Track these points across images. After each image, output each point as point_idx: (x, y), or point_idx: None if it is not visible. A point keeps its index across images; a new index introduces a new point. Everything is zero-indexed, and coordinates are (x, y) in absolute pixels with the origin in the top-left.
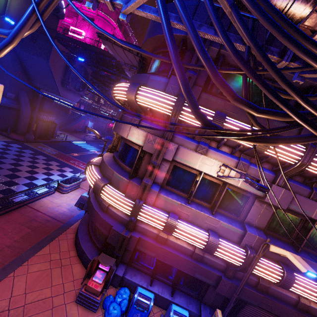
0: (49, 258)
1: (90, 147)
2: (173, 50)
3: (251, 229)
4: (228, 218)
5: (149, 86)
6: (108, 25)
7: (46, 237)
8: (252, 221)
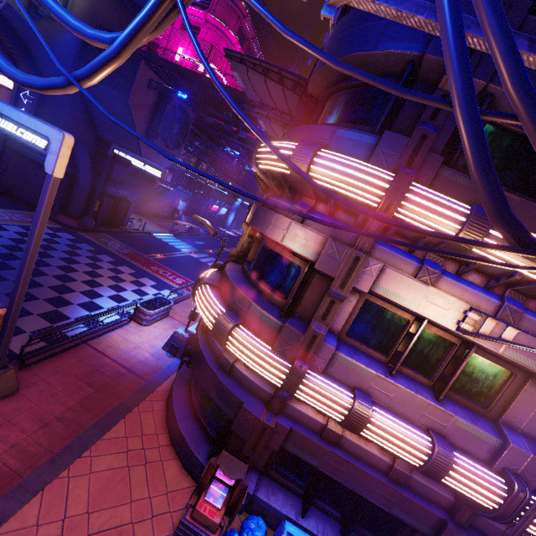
0: (125, 445)
1: (181, 245)
2: (464, 80)
3: (516, 437)
4: (467, 411)
5: (335, 149)
6: (222, 39)
7: (119, 406)
8: (517, 422)
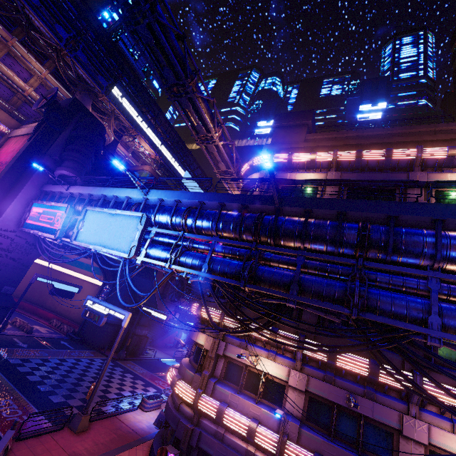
0: None
1: None
2: (202, 298)
3: (287, 416)
4: (271, 408)
5: (209, 305)
6: None
7: (127, 444)
8: (290, 410)
